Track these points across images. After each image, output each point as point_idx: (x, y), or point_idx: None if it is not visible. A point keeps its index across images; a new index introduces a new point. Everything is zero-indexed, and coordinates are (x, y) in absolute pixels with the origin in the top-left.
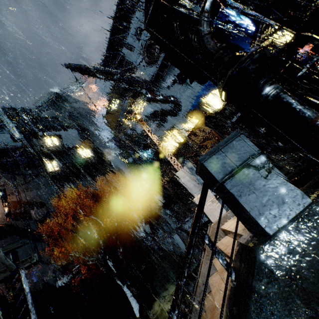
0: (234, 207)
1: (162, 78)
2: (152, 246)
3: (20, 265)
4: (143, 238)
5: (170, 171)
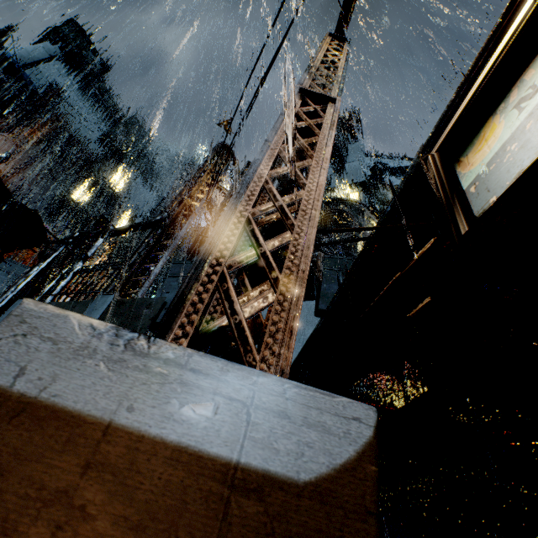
0: None
1: None
2: None
3: None
4: None
5: None
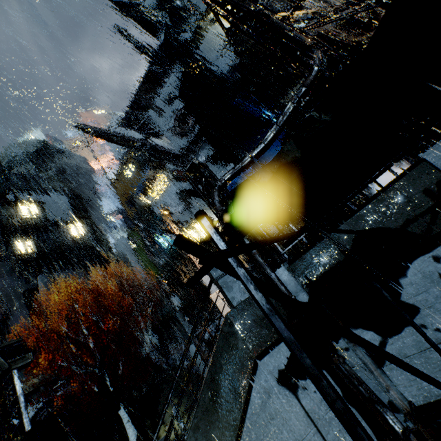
0: (223, 294)
1: (194, 152)
2: (159, 364)
3: (12, 364)
4: (149, 352)
5: (193, 265)
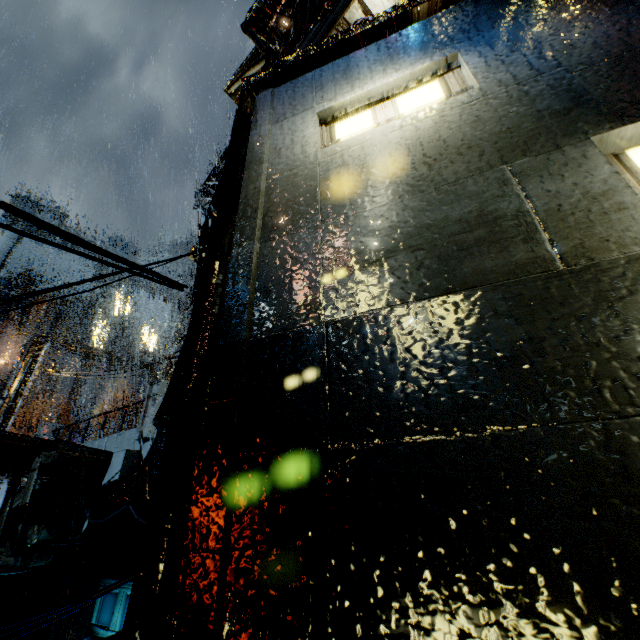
0: None
1: None
2: None
3: None
4: None
5: None
